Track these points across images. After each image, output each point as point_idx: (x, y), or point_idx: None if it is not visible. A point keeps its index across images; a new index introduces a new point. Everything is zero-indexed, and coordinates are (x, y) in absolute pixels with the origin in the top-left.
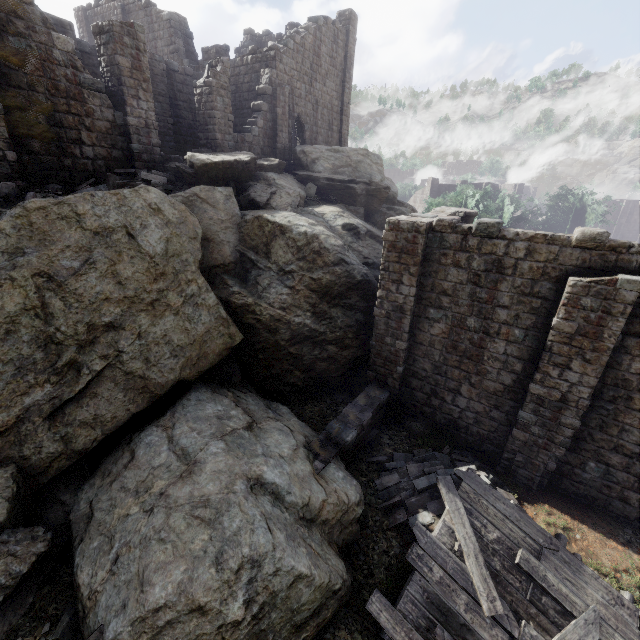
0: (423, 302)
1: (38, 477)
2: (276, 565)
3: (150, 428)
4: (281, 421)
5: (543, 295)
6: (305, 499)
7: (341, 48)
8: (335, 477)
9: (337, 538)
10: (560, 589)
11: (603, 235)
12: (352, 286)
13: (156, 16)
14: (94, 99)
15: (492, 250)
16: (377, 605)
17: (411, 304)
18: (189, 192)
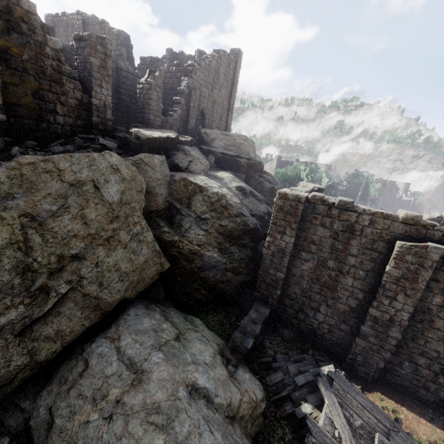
0: (298, 247)
1: (4, 388)
2: None
3: (99, 340)
4: (198, 332)
5: (379, 250)
6: (228, 400)
7: (231, 70)
8: (244, 378)
9: (250, 430)
10: None
11: (419, 217)
12: (246, 231)
13: (108, 30)
14: (70, 84)
15: (347, 218)
16: None
17: (290, 248)
18: (137, 157)
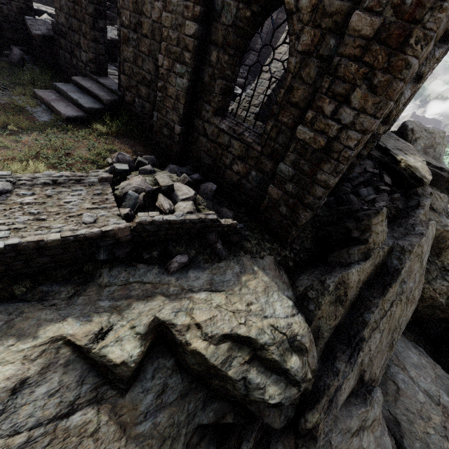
0: None
1: None
2: None
3: (393, 366)
4: (435, 366)
5: None
6: None
7: None
8: None
9: None
10: None
11: None
12: None
13: None
14: None
15: None
16: None
17: None
18: (424, 210)
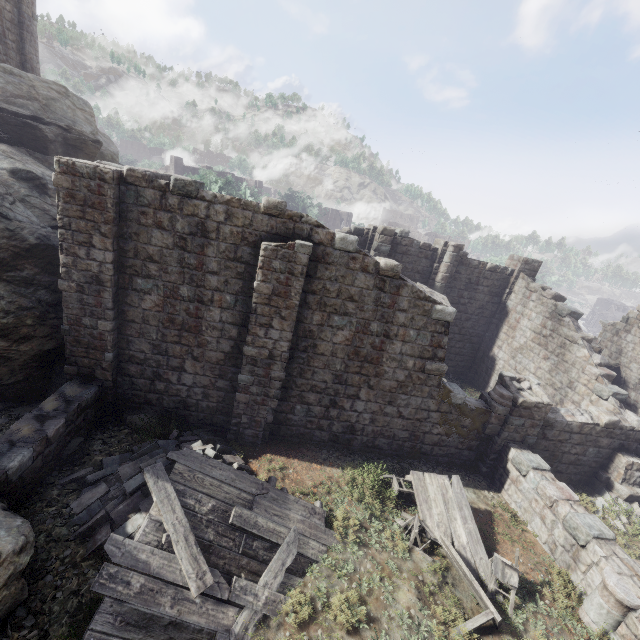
0: (127, 271)
1: None
2: None
3: None
4: None
5: (245, 260)
6: None
7: None
8: None
9: None
10: (269, 527)
11: (282, 204)
12: (22, 252)
13: None
14: None
15: (194, 211)
16: None
17: (110, 273)
18: None
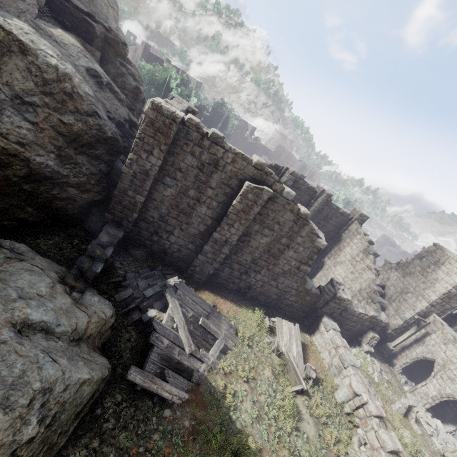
0: (163, 172)
1: None
2: (66, 383)
3: None
4: (25, 261)
5: (232, 187)
6: (73, 326)
7: None
8: (92, 302)
9: (98, 344)
10: (214, 329)
11: (265, 165)
12: (102, 140)
13: None
14: None
15: (216, 152)
16: (134, 374)
17: (156, 172)
18: None
